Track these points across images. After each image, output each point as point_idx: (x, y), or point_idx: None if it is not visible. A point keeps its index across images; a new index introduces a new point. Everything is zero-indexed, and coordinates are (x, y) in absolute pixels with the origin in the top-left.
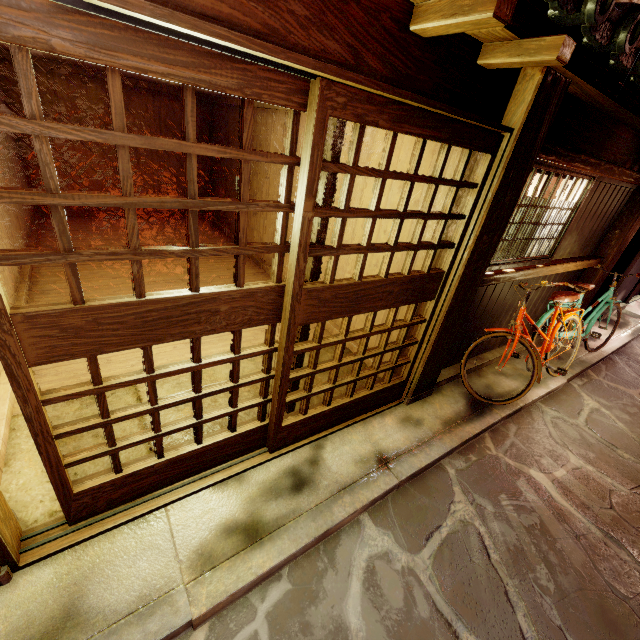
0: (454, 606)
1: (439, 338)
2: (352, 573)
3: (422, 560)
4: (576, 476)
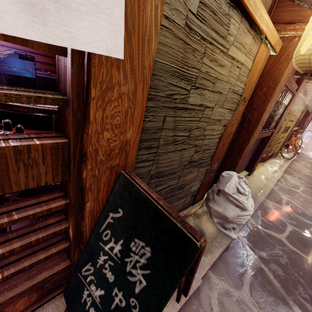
0: (306, 183)
1: (284, 141)
2: (289, 179)
3: (297, 178)
4: (309, 171)
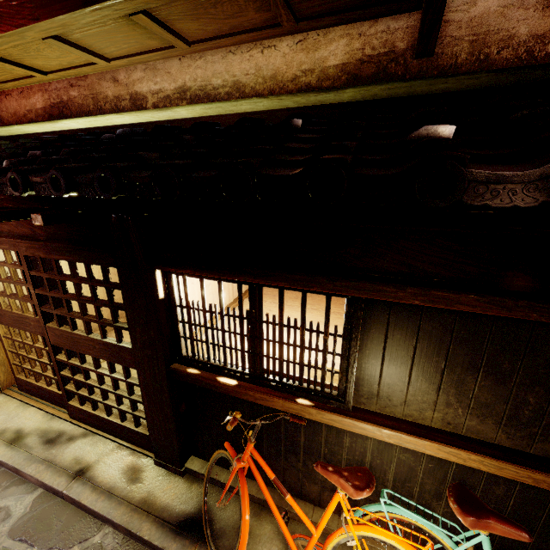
0: None
1: (150, 409)
2: None
3: (2, 542)
4: None
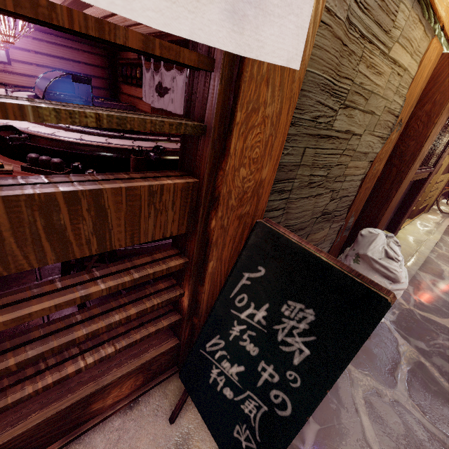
0: None
1: (444, 187)
2: None
3: None
4: None
